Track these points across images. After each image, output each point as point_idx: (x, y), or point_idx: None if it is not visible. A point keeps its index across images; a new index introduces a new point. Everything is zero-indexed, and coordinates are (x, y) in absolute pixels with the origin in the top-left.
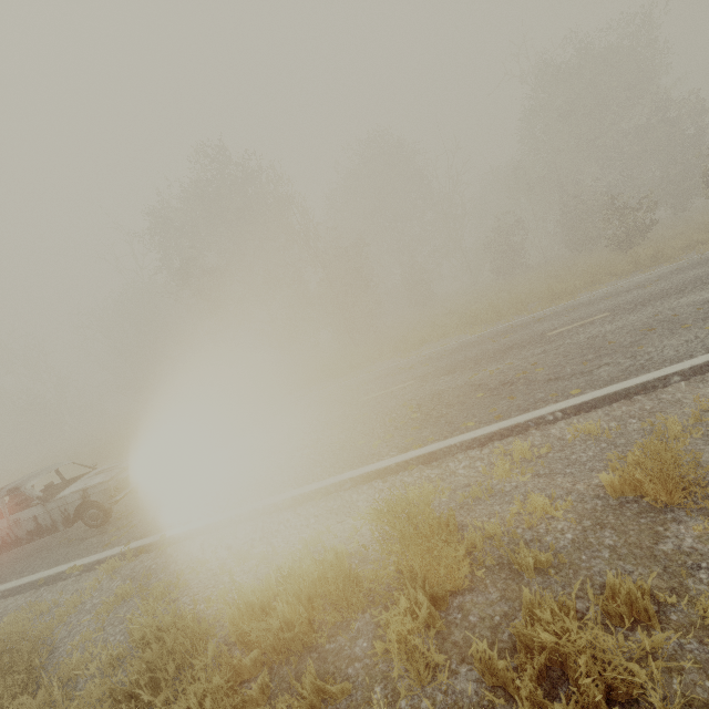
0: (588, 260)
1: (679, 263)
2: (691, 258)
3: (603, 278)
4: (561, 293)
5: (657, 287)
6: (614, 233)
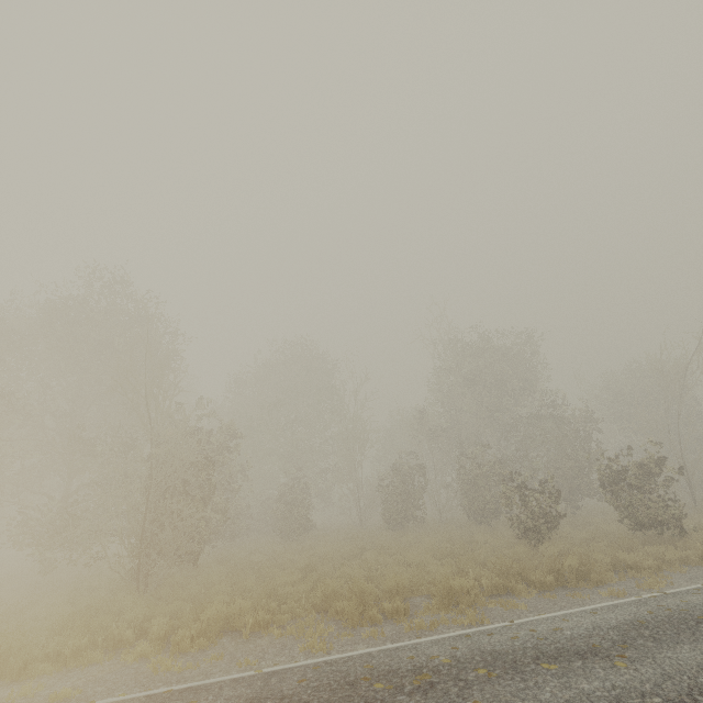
0: (491, 540)
1: (628, 601)
2: (643, 598)
3: (518, 586)
4: (461, 595)
5: (643, 676)
6: (519, 514)
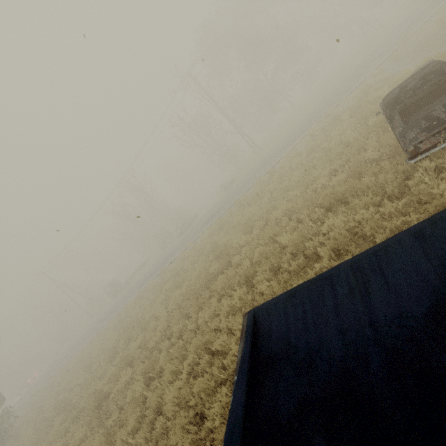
0: None
1: None
2: None
3: None
4: None
5: None
6: None
